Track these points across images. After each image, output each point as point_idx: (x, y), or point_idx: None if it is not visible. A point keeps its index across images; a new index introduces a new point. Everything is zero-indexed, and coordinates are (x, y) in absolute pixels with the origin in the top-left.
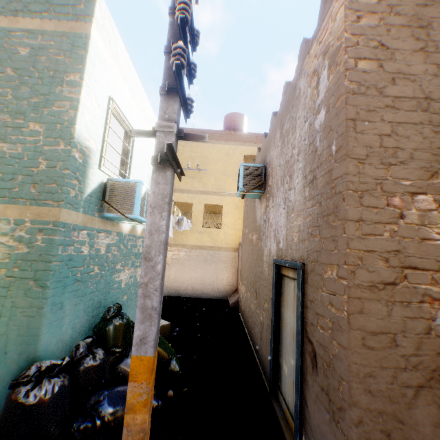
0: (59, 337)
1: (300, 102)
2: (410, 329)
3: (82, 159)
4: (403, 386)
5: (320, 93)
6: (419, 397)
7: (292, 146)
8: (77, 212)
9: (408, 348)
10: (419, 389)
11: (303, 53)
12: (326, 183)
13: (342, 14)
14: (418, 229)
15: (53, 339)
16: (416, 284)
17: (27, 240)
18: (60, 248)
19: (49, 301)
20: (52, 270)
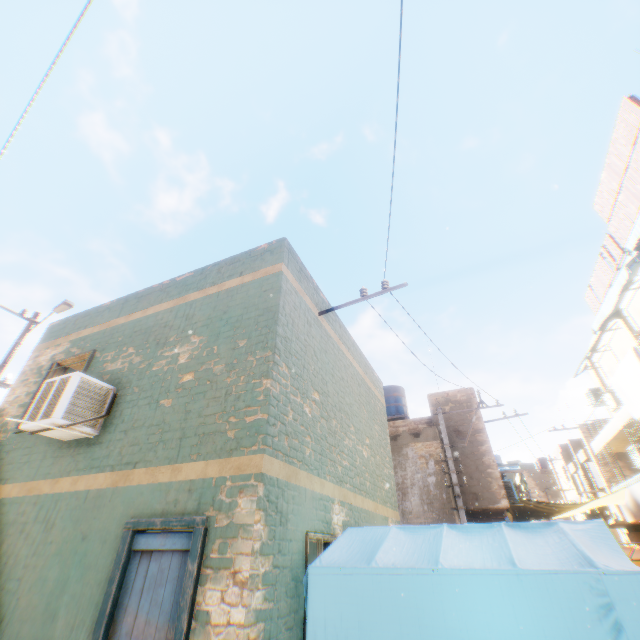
0: None
1: (410, 459)
2: None
3: None
4: None
5: (429, 468)
6: None
7: (403, 477)
8: None
9: None
10: None
11: (408, 437)
12: (442, 507)
13: (440, 451)
14: None
15: None
16: None
17: None
18: None
19: None
20: None
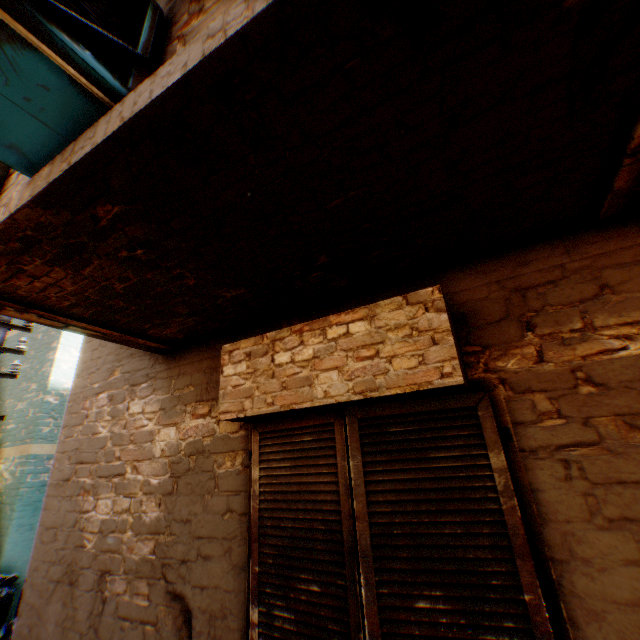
0: (29, 556)
1: None
2: (68, 522)
3: (60, 400)
4: (51, 580)
5: None
6: (56, 592)
7: None
8: (54, 443)
9: (62, 542)
10: (58, 583)
11: None
12: None
13: None
14: (94, 425)
15: (21, 557)
16: (81, 478)
17: (15, 473)
18: (30, 476)
19: (16, 522)
20: (21, 495)
